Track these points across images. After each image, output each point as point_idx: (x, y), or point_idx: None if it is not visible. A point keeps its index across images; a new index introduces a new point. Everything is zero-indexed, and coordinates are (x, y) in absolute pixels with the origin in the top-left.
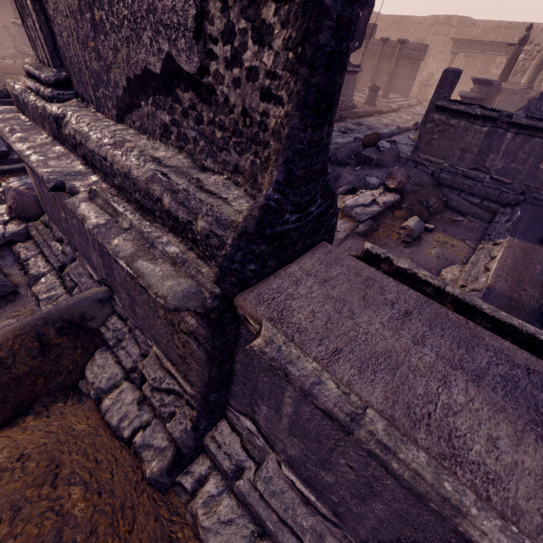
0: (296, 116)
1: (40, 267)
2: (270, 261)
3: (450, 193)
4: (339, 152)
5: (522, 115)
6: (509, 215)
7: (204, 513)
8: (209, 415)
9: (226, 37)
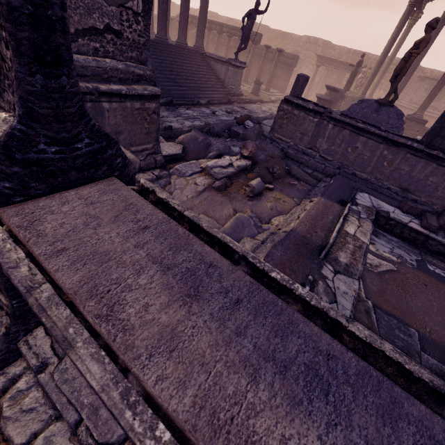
0: (16, 62)
1: None
2: (33, 183)
3: (293, 164)
4: (216, 126)
5: (339, 113)
6: (327, 183)
7: (9, 405)
8: (17, 320)
9: None
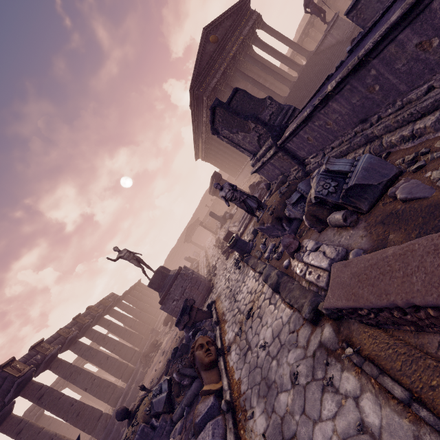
0: (264, 128)
1: None
2: (277, 139)
3: None
4: None
5: None
6: None
7: None
8: (300, 165)
9: (257, 130)
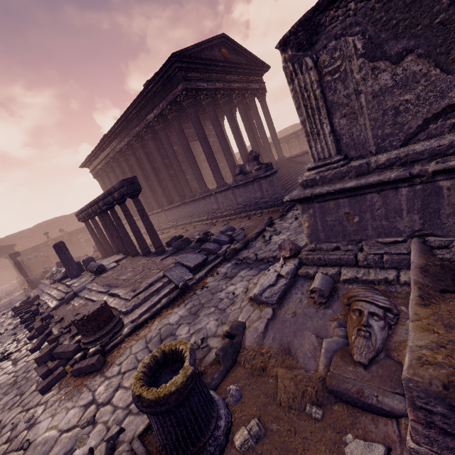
0: None
1: (331, 270)
2: None
3: None
4: None
5: None
6: None
7: None
8: None
9: None
